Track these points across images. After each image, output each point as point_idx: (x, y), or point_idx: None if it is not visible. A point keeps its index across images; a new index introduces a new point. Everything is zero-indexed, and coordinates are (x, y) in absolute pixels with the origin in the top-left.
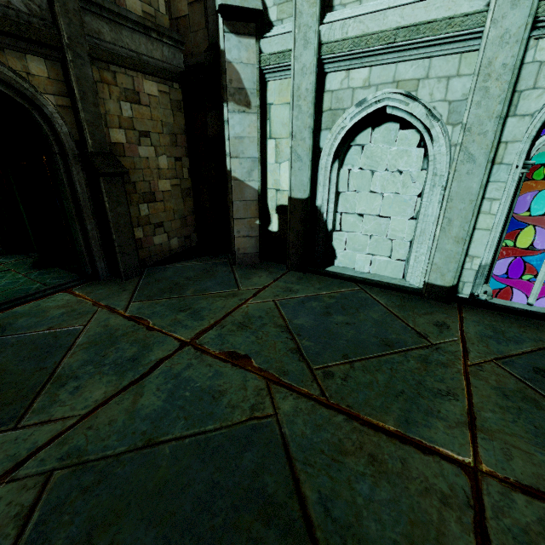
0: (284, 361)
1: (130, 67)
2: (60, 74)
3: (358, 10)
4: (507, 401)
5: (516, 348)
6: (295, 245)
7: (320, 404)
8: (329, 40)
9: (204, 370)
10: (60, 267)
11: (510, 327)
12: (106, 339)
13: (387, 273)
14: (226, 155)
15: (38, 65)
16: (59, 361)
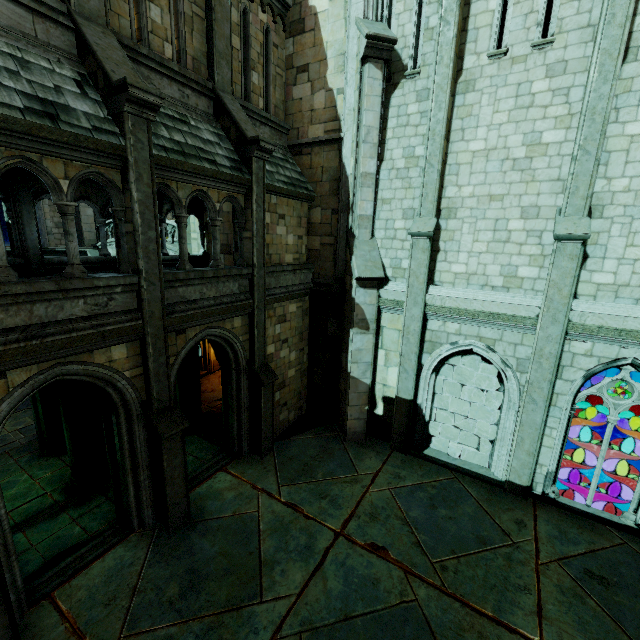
0: (412, 554)
1: (284, 301)
2: (247, 321)
3: (452, 291)
4: (563, 596)
5: (574, 550)
6: (399, 432)
7: (443, 592)
8: (431, 304)
9: (359, 559)
10: (198, 435)
11: (571, 527)
12: (280, 526)
13: (475, 462)
14: (343, 354)
15: (238, 320)
16: (258, 546)
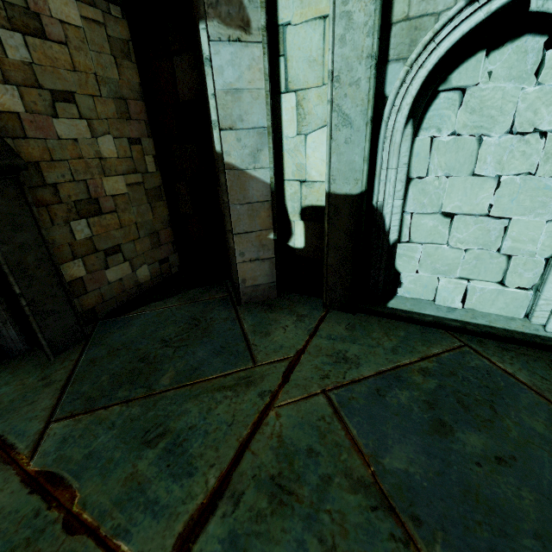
0: None
1: None
2: None
3: None
4: None
5: None
6: (338, 271)
7: None
8: None
9: None
10: None
11: None
12: None
13: (496, 309)
14: (211, 128)
15: None
16: None
